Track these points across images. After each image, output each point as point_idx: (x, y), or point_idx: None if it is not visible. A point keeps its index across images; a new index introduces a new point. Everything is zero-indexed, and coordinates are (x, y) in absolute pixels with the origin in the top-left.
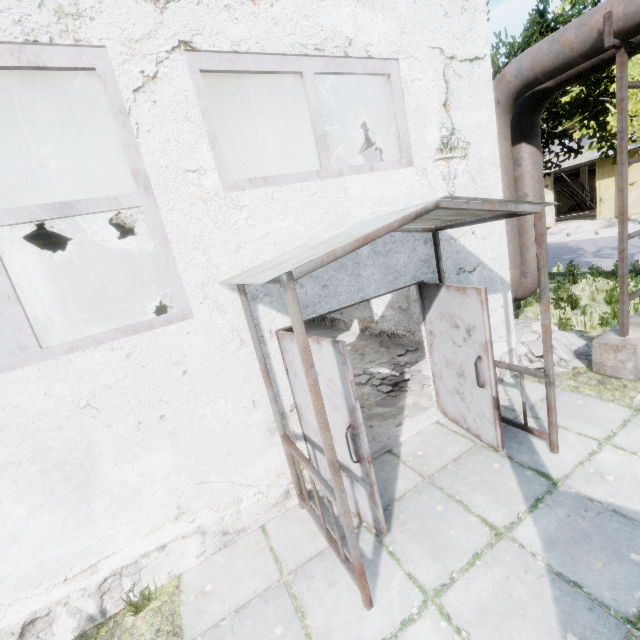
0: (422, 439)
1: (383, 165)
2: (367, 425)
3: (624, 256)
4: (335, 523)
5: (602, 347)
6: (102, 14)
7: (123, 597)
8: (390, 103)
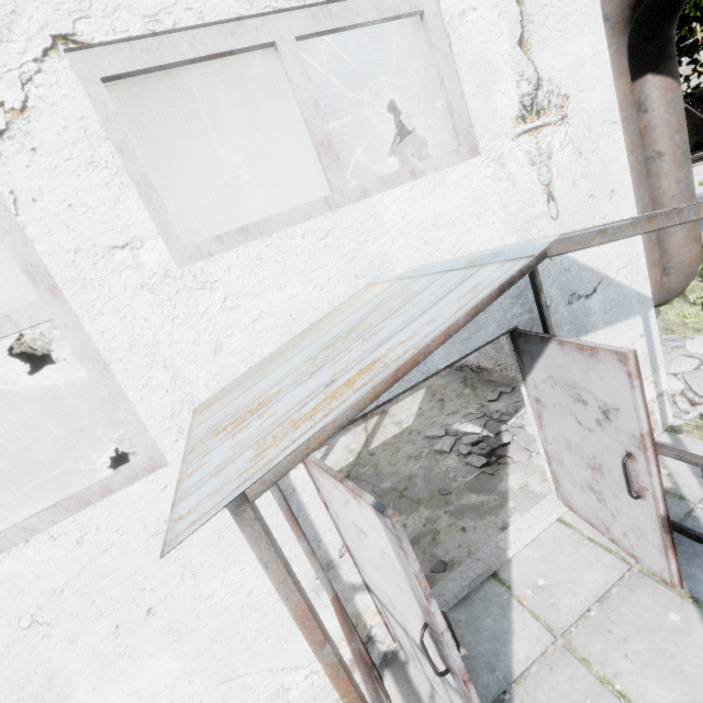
0: (541, 553)
1: (431, 164)
2: (458, 527)
3: None
4: None
5: None
6: None
7: None
8: (430, 60)
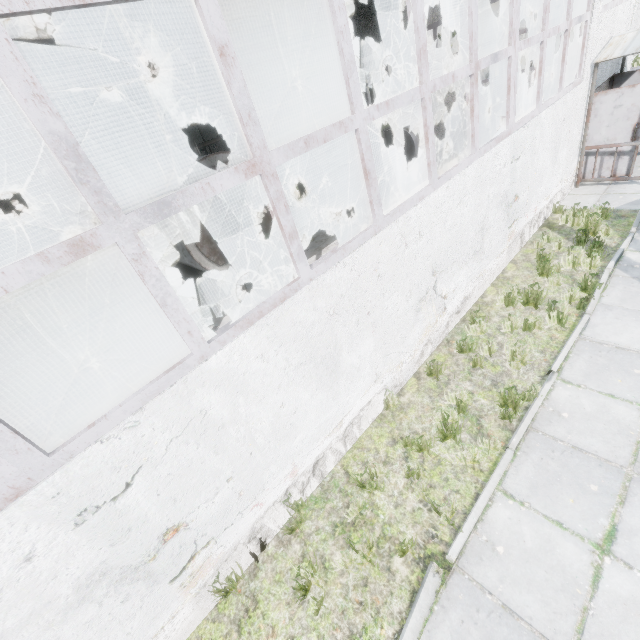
0: None
1: None
2: None
3: None
4: (634, 160)
5: None
6: None
7: (548, 213)
8: None
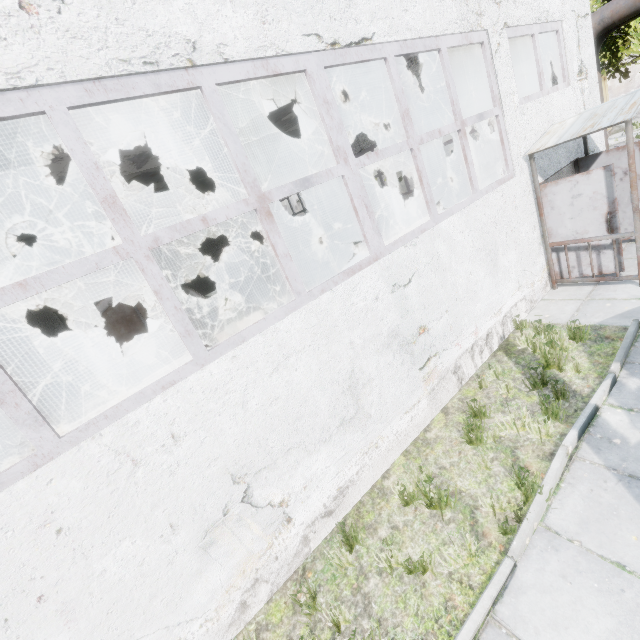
0: None
1: (560, 86)
2: None
3: None
4: (616, 256)
5: None
6: (485, 13)
7: (508, 329)
8: (556, 48)
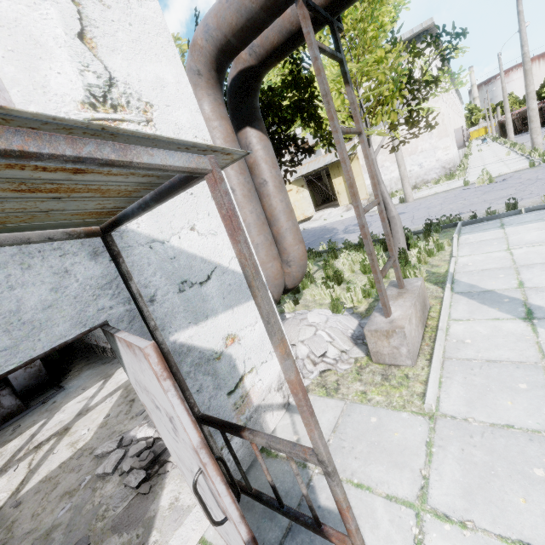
0: None
1: None
2: None
3: (366, 232)
4: None
5: (374, 335)
6: None
7: None
8: None
